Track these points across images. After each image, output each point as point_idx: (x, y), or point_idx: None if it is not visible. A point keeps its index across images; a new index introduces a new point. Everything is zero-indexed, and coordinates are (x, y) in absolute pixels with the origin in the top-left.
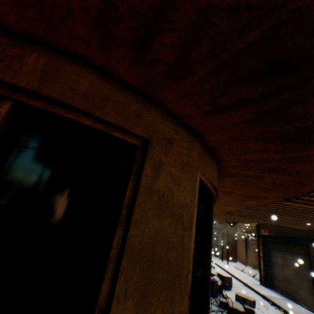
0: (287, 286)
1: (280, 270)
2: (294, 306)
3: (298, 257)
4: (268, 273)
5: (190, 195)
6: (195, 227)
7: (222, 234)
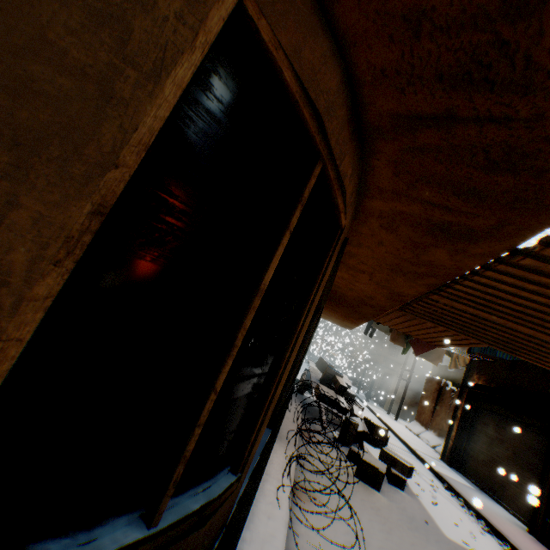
0: (489, 473)
1: (485, 446)
2: (487, 504)
3: (529, 432)
4: (461, 447)
5: (181, 4)
6: (180, 96)
7: (401, 373)
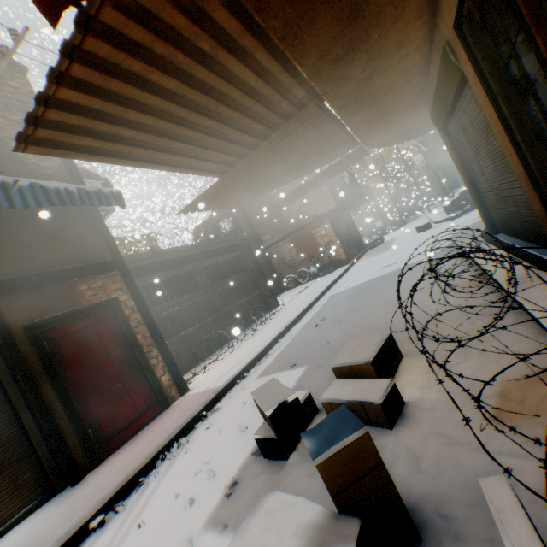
0: None
1: None
2: None
3: None
4: None
5: None
6: None
7: None
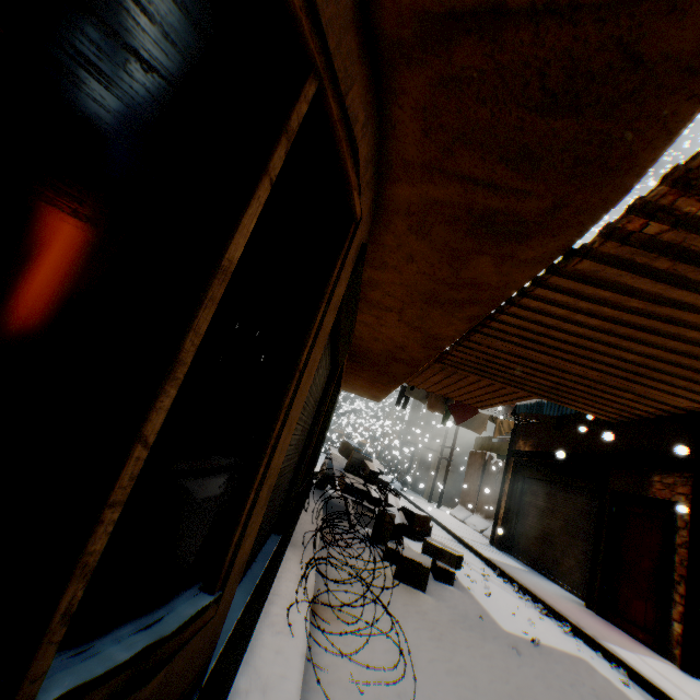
0: (543, 550)
1: (537, 520)
2: (543, 584)
3: (581, 495)
4: (512, 525)
5: None
6: None
7: (442, 451)
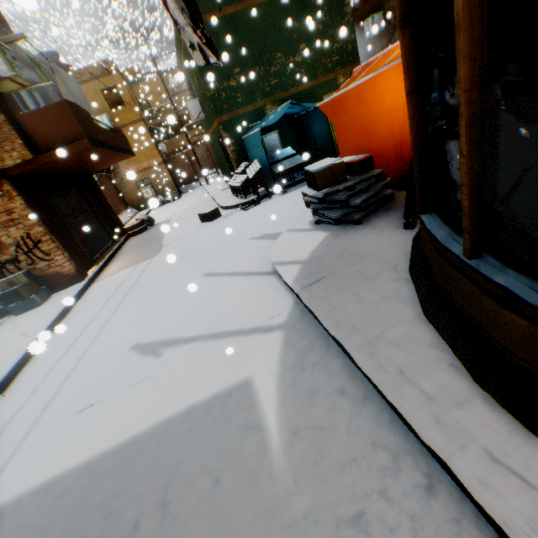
0: None
1: None
2: None
3: None
4: None
5: None
6: None
7: None
